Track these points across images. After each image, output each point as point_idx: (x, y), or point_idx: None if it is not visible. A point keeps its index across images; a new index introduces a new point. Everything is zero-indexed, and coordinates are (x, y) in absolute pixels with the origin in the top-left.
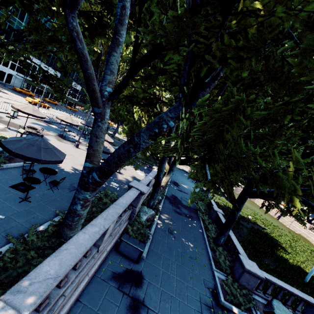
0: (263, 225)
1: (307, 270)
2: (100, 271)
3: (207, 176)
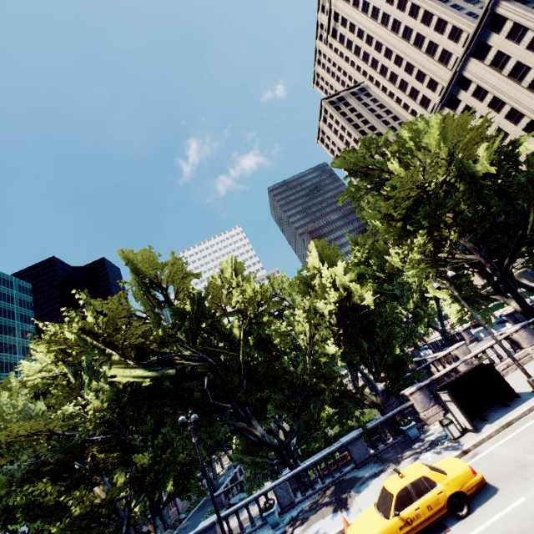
0: None
1: None
2: None
3: None
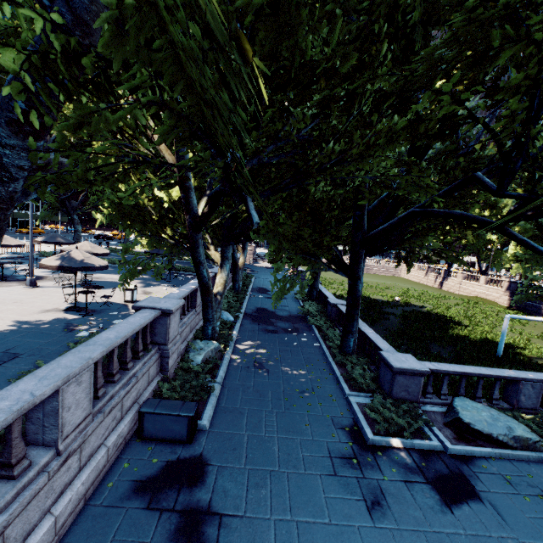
0: (420, 303)
1: (498, 339)
2: (102, 491)
3: (253, 220)
